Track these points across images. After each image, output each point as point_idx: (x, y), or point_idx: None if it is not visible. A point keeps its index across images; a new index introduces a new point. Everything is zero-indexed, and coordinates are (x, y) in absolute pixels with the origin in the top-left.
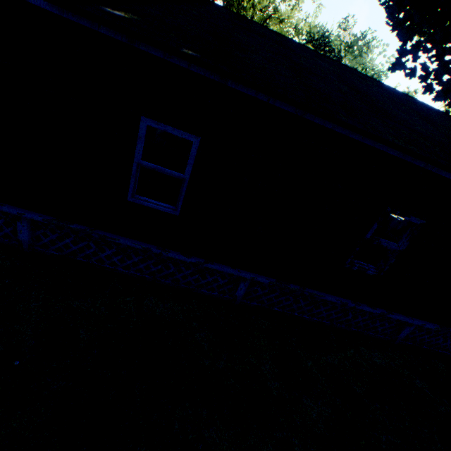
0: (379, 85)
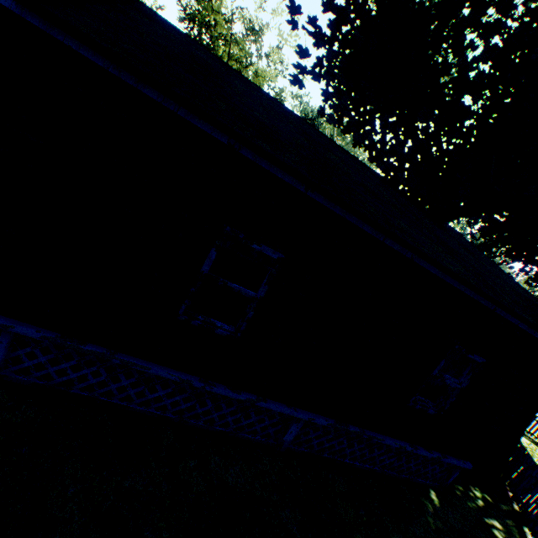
0: (294, 116)
